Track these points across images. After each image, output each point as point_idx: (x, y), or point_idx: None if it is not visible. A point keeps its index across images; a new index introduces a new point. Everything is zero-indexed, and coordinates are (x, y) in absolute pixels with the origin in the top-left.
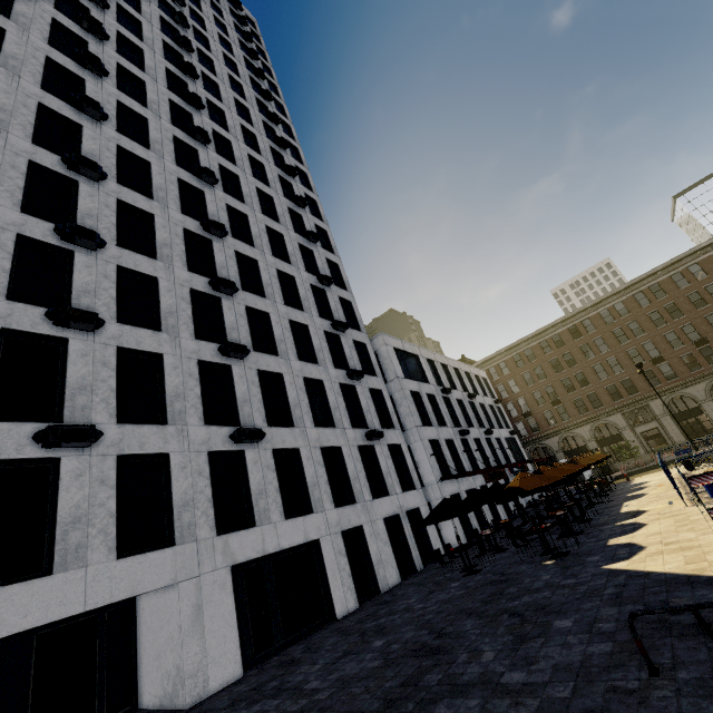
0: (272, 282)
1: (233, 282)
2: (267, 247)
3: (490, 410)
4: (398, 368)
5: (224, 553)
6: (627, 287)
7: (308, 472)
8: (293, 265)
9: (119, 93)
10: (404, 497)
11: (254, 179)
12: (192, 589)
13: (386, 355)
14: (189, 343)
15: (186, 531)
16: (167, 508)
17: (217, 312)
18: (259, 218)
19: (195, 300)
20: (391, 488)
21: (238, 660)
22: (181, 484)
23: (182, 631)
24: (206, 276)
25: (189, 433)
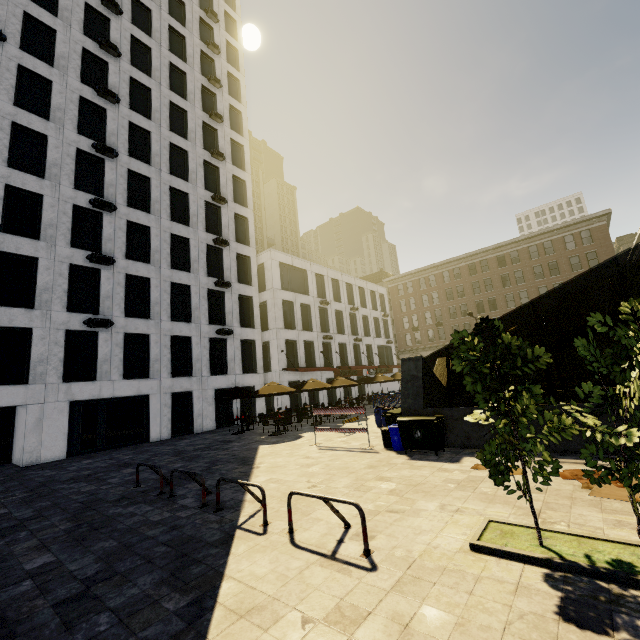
0: (162, 199)
1: (110, 203)
2: (166, 165)
3: (373, 322)
4: (277, 280)
5: (66, 393)
6: (526, 239)
7: (153, 352)
8: (191, 183)
9: (28, 1)
10: (243, 377)
11: (169, 92)
12: (37, 410)
13: (269, 268)
14: (64, 250)
15: (38, 377)
16: (28, 361)
17: (99, 224)
18: (164, 135)
19: (79, 213)
20: (232, 370)
21: (65, 450)
22: (39, 348)
23: (26, 430)
24: (95, 192)
25: (52, 316)
